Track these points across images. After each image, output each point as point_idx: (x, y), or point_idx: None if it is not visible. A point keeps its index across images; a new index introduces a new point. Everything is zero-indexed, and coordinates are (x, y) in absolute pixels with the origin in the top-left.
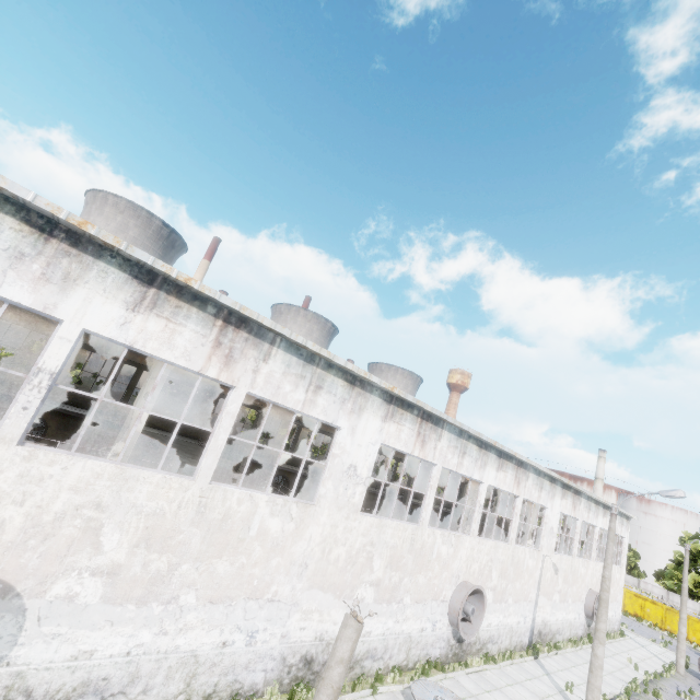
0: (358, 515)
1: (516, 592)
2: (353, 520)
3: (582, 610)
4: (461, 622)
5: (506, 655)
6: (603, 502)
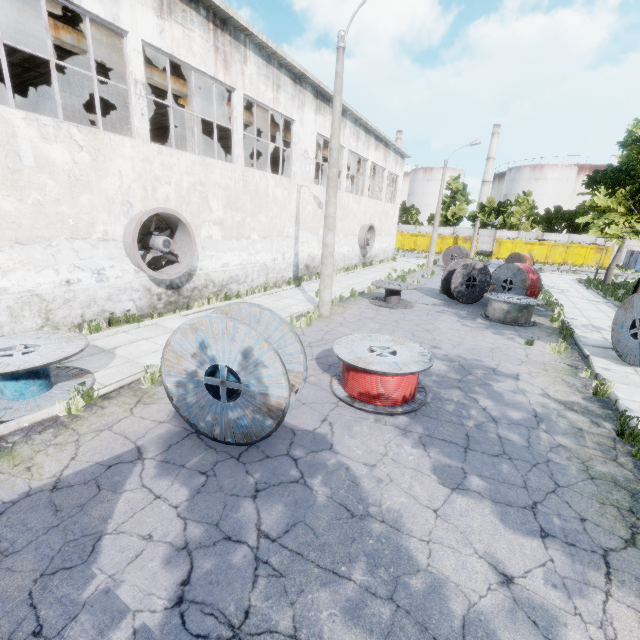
0: None
1: (263, 227)
2: None
3: (356, 244)
4: (168, 267)
5: (258, 290)
6: (373, 130)
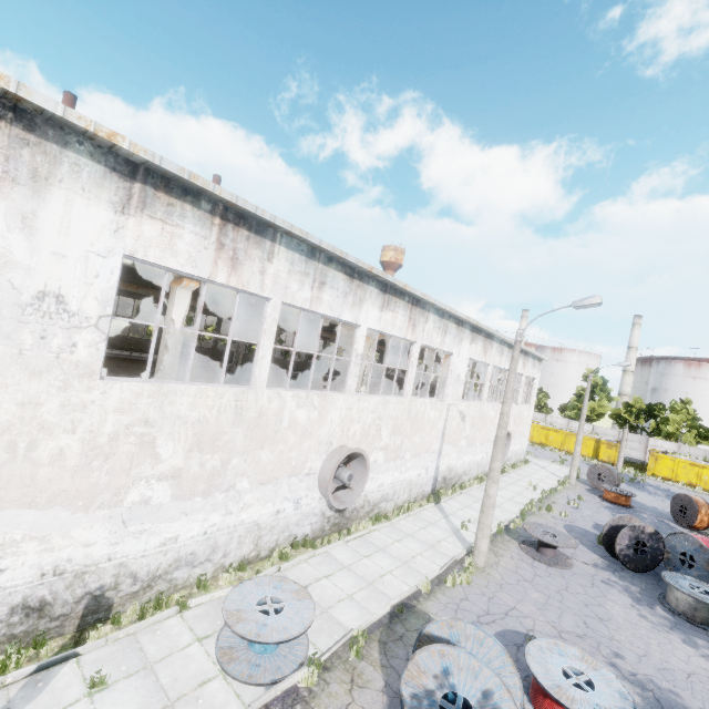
0: (95, 382)
1: (415, 446)
2: (85, 390)
3: (490, 450)
4: (340, 491)
5: (403, 509)
6: None
